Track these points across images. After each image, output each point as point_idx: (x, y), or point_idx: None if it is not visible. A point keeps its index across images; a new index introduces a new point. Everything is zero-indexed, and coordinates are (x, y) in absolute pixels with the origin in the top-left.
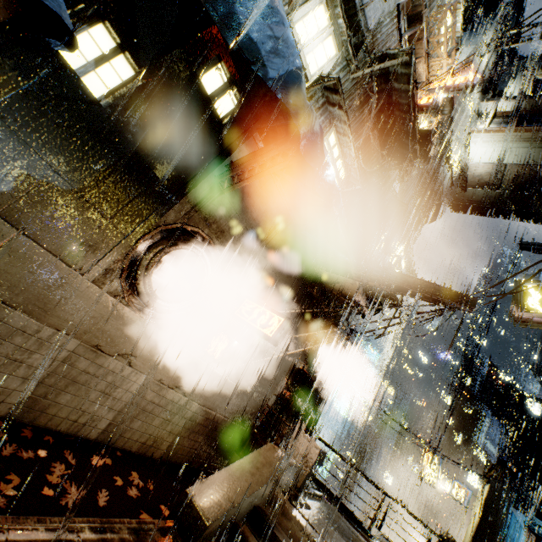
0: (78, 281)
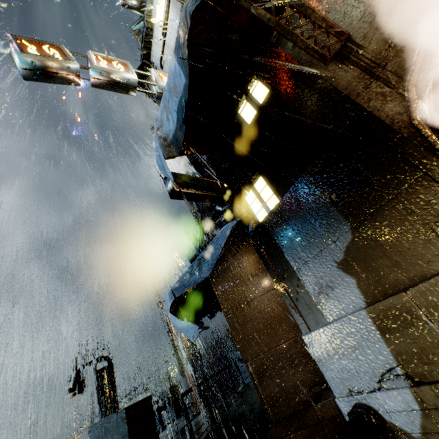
0: None
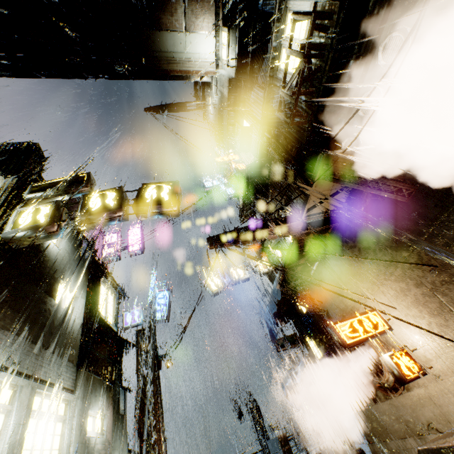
0: (375, 409)
